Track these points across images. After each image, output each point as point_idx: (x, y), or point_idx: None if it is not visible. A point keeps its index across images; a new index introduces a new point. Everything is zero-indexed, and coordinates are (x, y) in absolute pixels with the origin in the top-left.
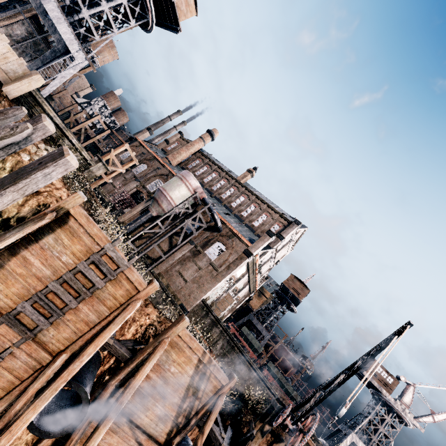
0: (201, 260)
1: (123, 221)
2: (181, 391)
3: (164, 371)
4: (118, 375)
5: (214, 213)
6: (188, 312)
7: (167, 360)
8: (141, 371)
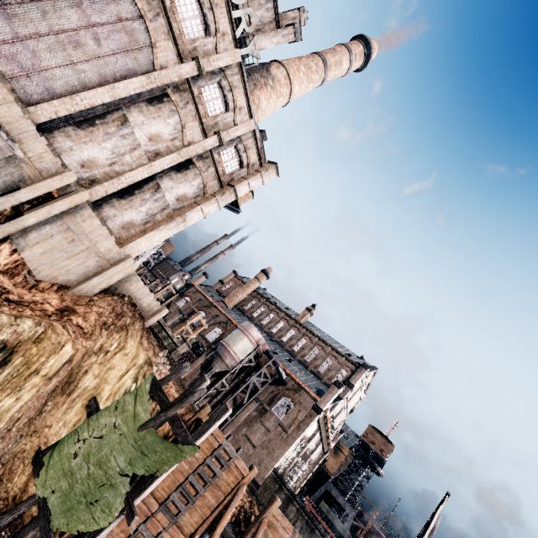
0: (269, 420)
1: (184, 377)
2: None
3: None
4: None
5: (279, 367)
6: (259, 486)
7: None
8: None
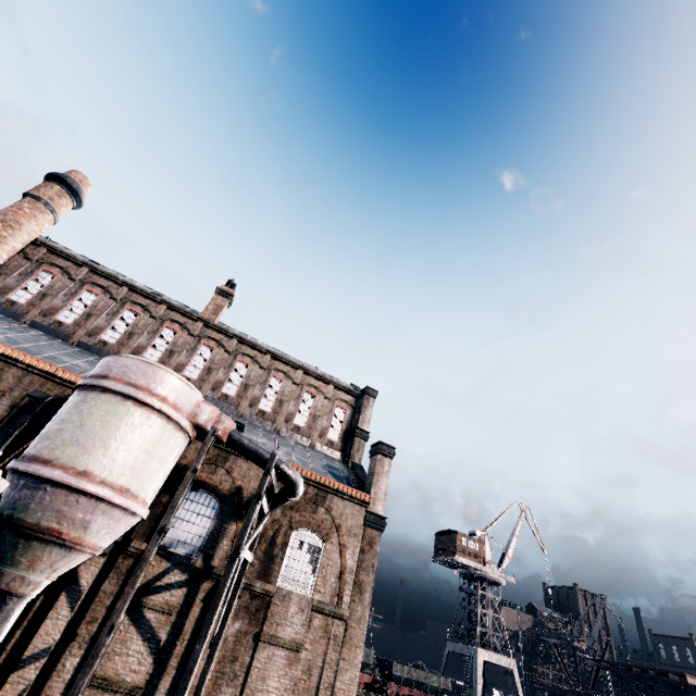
0: (287, 620)
1: None
2: None
3: None
4: None
5: (292, 471)
6: None
7: None
8: None
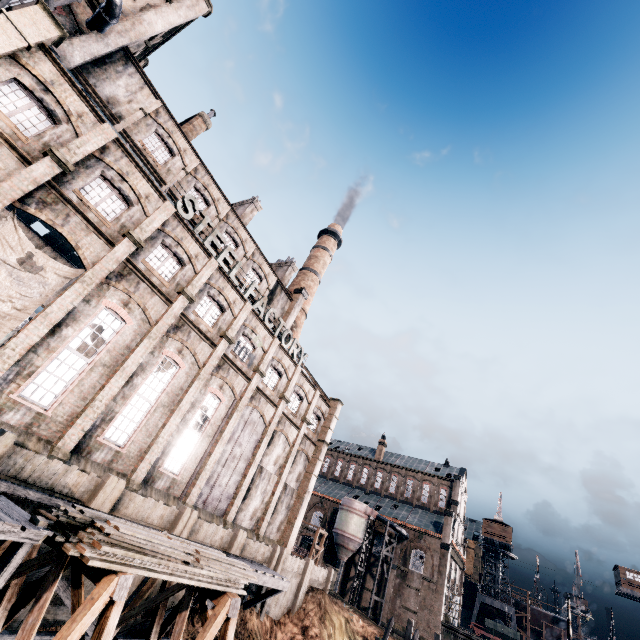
0: (413, 580)
1: None
2: None
3: None
4: None
5: (396, 527)
6: None
7: None
8: None
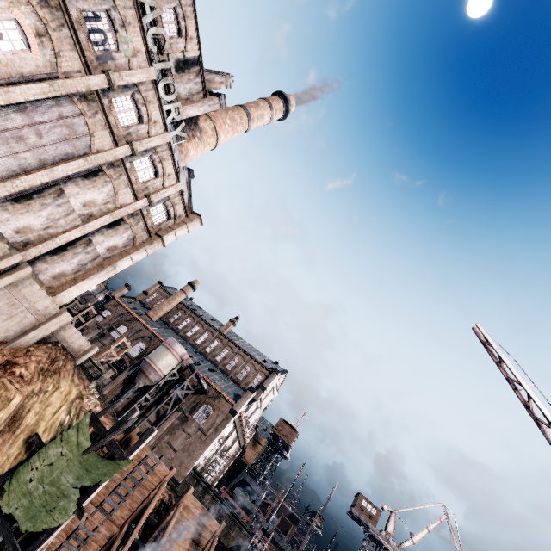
0: (190, 427)
1: (104, 394)
2: (190, 539)
3: (179, 526)
4: (153, 533)
5: (201, 378)
6: (180, 484)
7: (181, 518)
8: (169, 526)
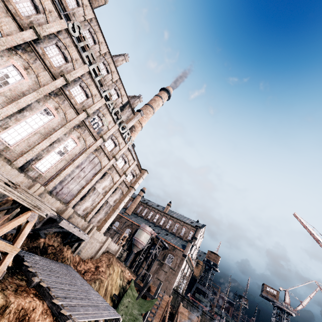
0: (165, 267)
1: None
2: None
3: (180, 321)
4: None
5: (164, 242)
6: None
7: (180, 318)
8: None
